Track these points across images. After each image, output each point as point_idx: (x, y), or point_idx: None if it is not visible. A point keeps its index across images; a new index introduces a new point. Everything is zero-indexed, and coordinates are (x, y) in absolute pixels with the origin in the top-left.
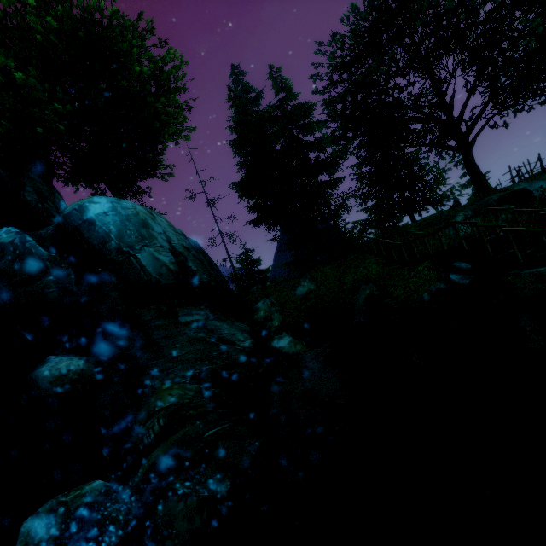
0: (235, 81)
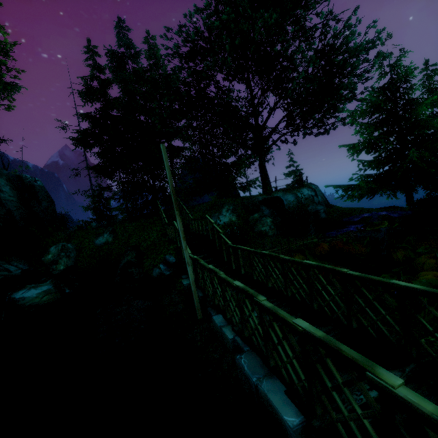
0: (119, 34)
